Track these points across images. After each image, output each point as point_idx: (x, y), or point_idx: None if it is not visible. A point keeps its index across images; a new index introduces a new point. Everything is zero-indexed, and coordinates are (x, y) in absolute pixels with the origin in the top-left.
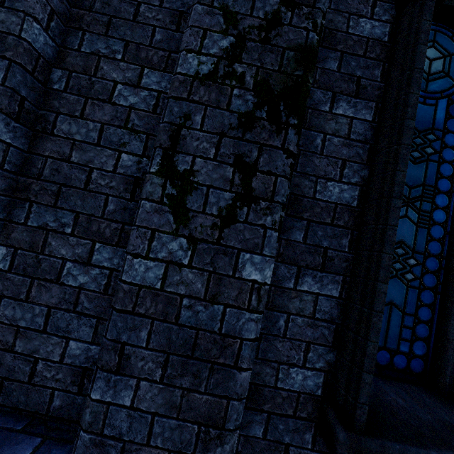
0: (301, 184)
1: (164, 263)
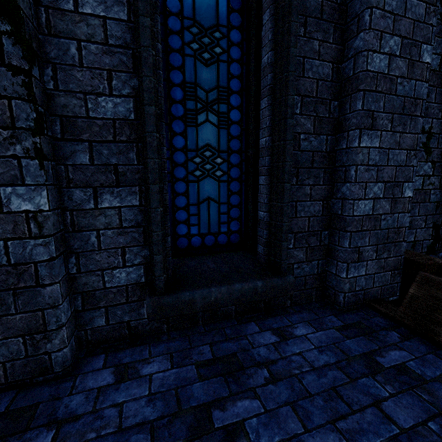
0: (69, 103)
1: None
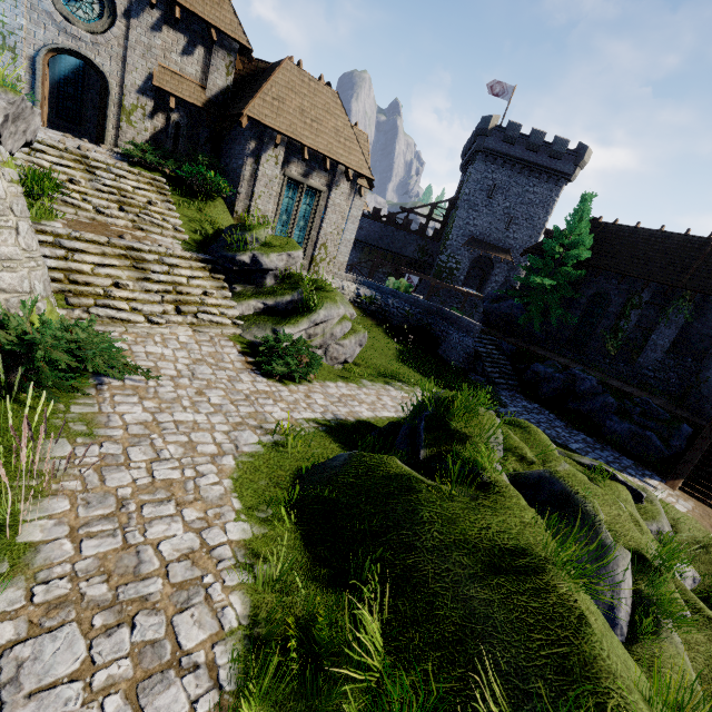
0: None
1: None
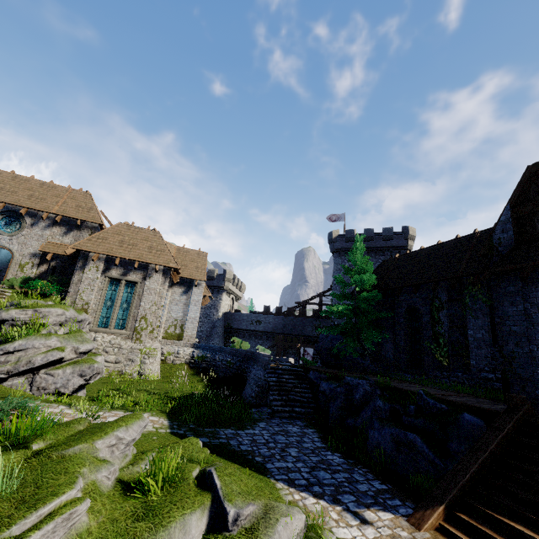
0: None
1: None
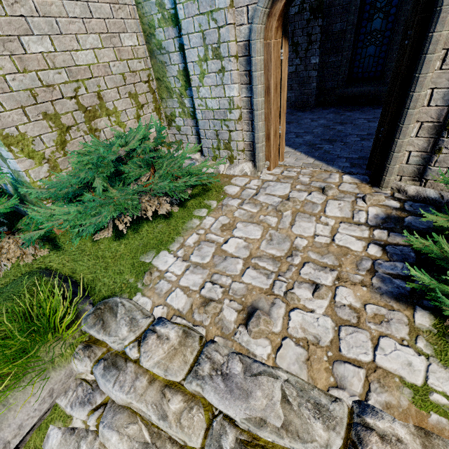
0: (328, 29)
1: (295, 66)
